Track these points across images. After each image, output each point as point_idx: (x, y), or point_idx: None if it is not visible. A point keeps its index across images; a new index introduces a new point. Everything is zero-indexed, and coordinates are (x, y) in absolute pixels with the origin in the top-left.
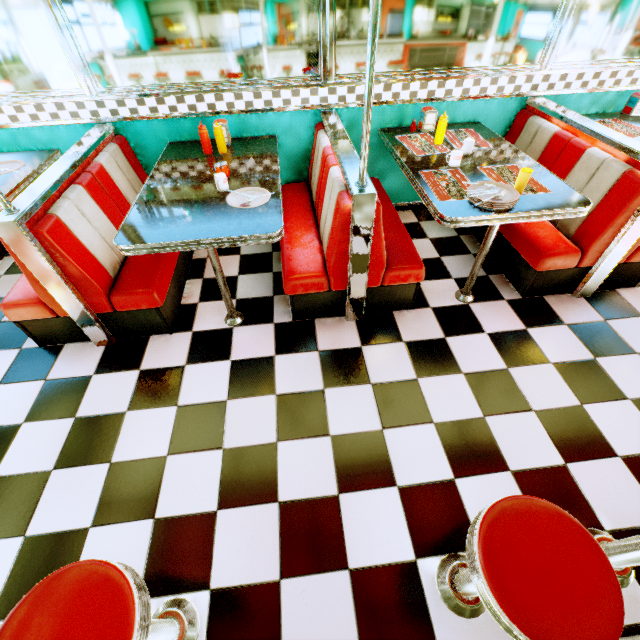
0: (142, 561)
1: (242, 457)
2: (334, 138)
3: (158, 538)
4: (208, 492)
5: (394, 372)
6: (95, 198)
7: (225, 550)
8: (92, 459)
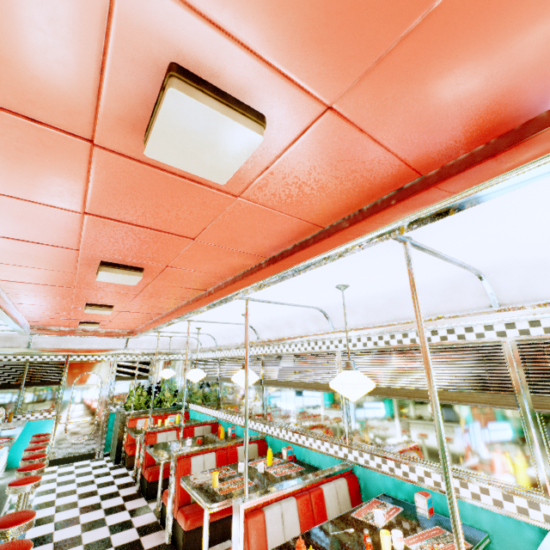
0: (39, 535)
1: (77, 539)
2: (226, 441)
3: (46, 535)
4: (62, 537)
5: None
6: (178, 437)
7: (36, 549)
8: (82, 511)
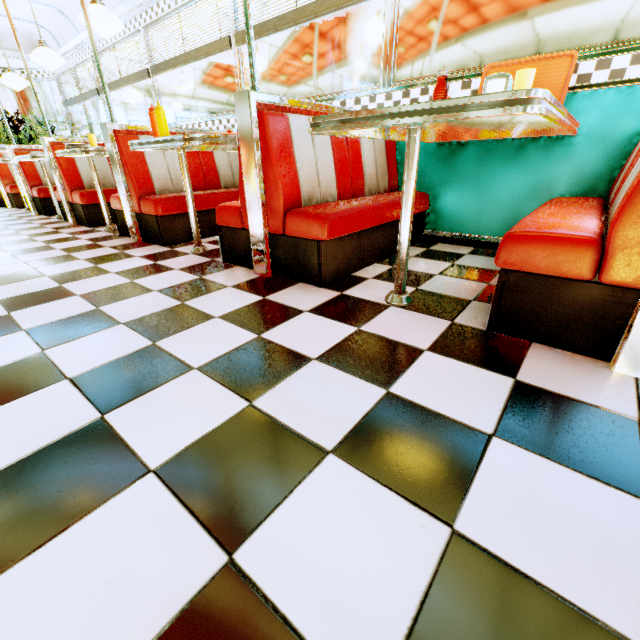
0: None
1: None
2: None
3: None
4: None
5: (29, 232)
6: None
7: None
8: None
